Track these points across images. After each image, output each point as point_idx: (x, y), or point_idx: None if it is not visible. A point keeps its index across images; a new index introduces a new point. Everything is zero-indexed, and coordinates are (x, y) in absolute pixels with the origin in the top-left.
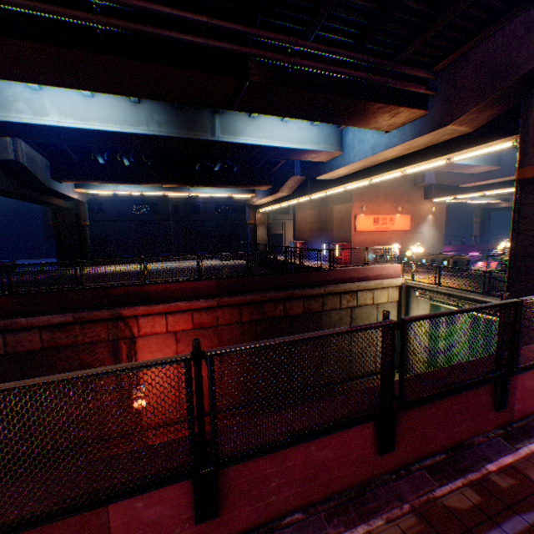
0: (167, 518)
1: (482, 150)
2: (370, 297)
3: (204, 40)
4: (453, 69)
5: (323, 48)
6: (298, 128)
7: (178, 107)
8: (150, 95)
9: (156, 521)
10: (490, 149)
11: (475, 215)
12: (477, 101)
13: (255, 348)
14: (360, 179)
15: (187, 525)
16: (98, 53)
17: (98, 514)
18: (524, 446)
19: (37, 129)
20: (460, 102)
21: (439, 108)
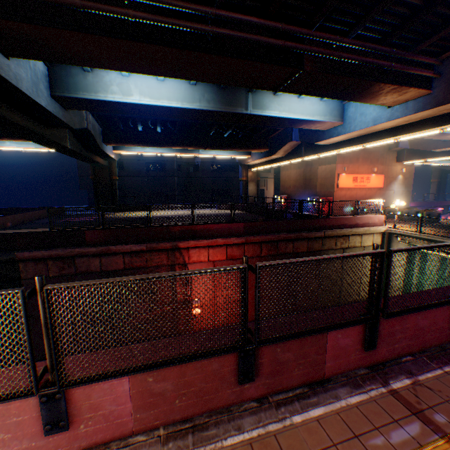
0: (348, 346)
1: None
2: (359, 241)
3: (278, 41)
4: None
5: (359, 44)
6: (310, 103)
7: (223, 87)
8: (222, 81)
9: (344, 347)
10: None
11: (432, 176)
12: None
13: (409, 250)
14: (354, 145)
15: (356, 352)
16: (206, 54)
17: (322, 338)
18: None
19: (121, 106)
20: None
21: (443, 88)
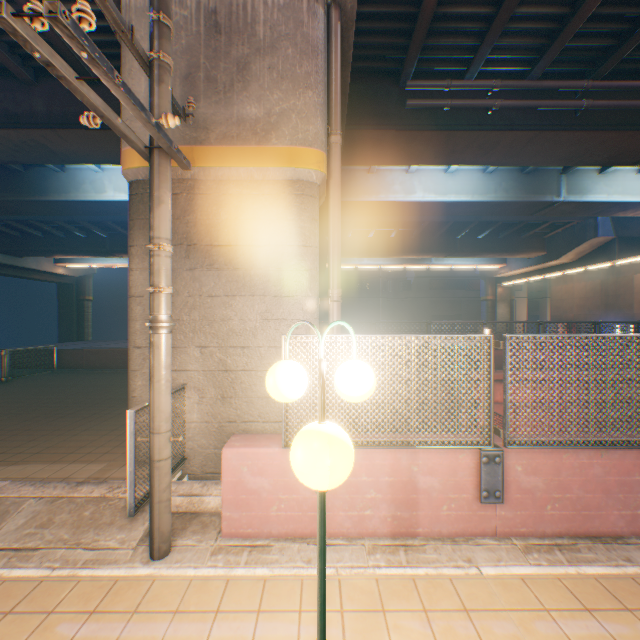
0: None
1: None
2: None
3: None
4: None
5: None
6: None
7: (527, 172)
8: (561, 162)
9: None
10: None
11: None
12: None
13: None
14: None
15: None
16: (570, 131)
17: None
18: None
19: (396, 206)
20: None
21: None
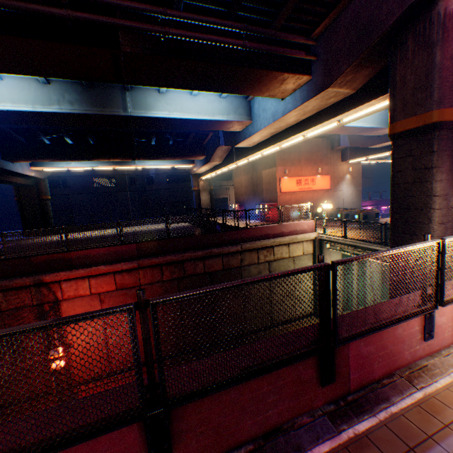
0: None
1: (366, 110)
2: (287, 251)
3: (64, 11)
4: (329, 33)
5: (195, 17)
6: (207, 100)
7: (88, 85)
8: (35, 72)
9: None
10: (371, 109)
11: None
12: (350, 61)
13: None
14: (271, 145)
15: None
16: None
17: None
18: (350, 427)
19: None
20: (337, 64)
21: (320, 71)
